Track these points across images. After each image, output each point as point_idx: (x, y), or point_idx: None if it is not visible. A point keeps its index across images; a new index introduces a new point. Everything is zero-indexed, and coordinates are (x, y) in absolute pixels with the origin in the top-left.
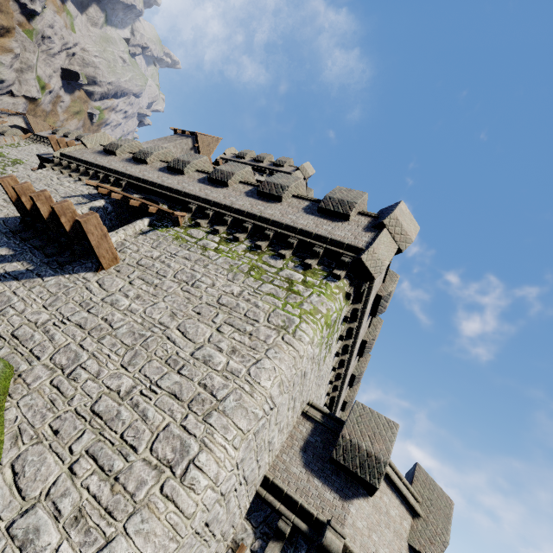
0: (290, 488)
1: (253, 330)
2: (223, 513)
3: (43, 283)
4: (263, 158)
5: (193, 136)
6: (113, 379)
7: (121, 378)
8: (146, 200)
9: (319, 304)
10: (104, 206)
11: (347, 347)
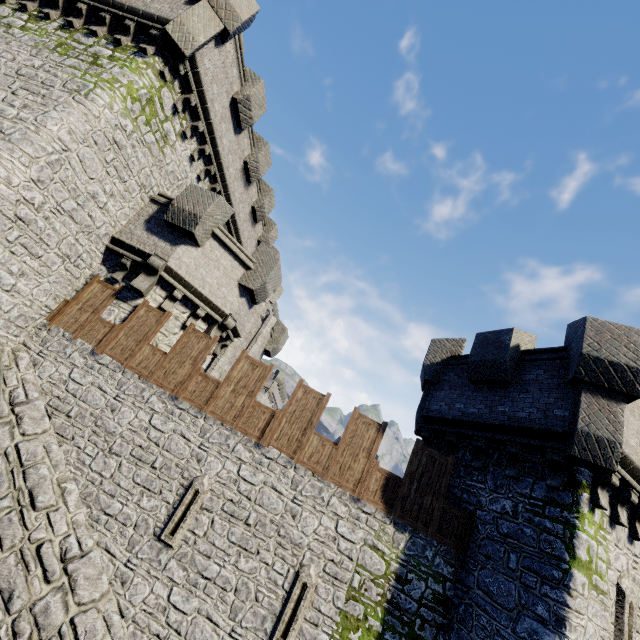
0: (133, 242)
1: (47, 93)
2: (47, 227)
3: None
4: None
5: None
6: None
7: None
8: None
9: (120, 75)
10: None
11: (204, 153)
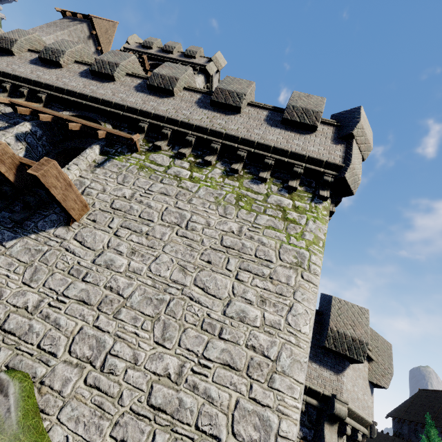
0: None
1: (271, 273)
2: None
3: (7, 251)
4: (172, 48)
5: (88, 21)
6: (155, 362)
7: (163, 358)
8: (81, 118)
9: (317, 231)
10: (32, 130)
11: None
